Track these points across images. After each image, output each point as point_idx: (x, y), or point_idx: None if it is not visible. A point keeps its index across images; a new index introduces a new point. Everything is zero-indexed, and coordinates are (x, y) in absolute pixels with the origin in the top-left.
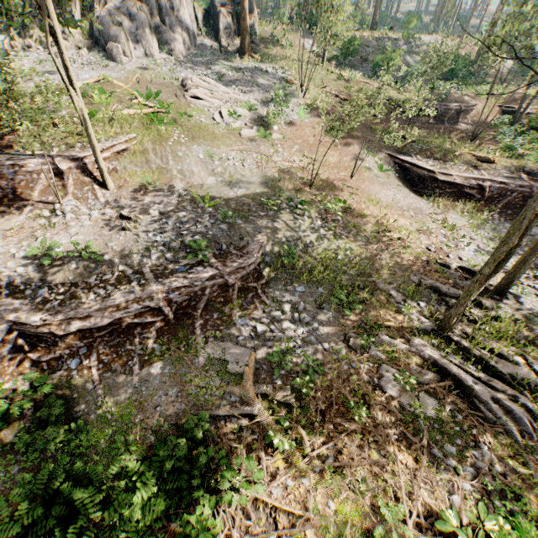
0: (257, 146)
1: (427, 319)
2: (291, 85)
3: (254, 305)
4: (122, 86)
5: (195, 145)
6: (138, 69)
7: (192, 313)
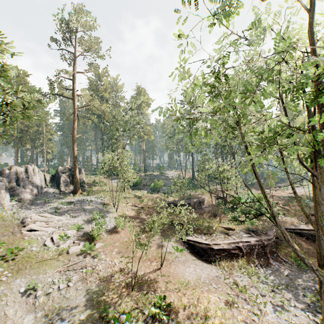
0: (83, 259)
1: None
2: (107, 205)
3: None
4: None
5: (19, 278)
6: None
7: None
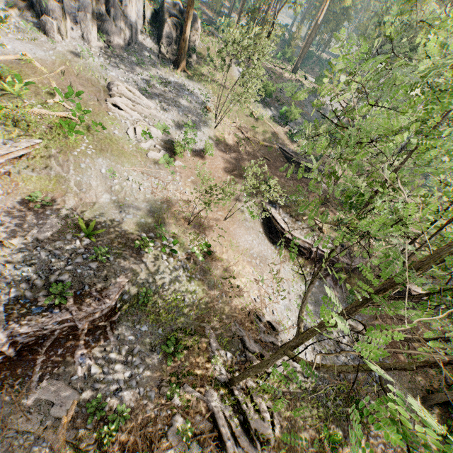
0: (159, 170)
1: (225, 371)
2: (209, 112)
3: (99, 342)
4: (44, 72)
5: (101, 158)
6: (69, 53)
7: (38, 349)
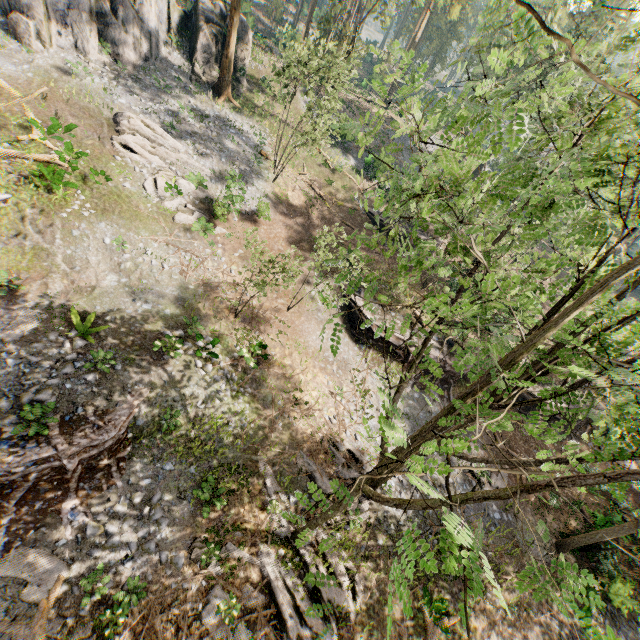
0: (191, 240)
1: (287, 522)
2: (265, 159)
3: (99, 489)
4: (16, 95)
5: (104, 222)
6: (55, 69)
7: (4, 503)
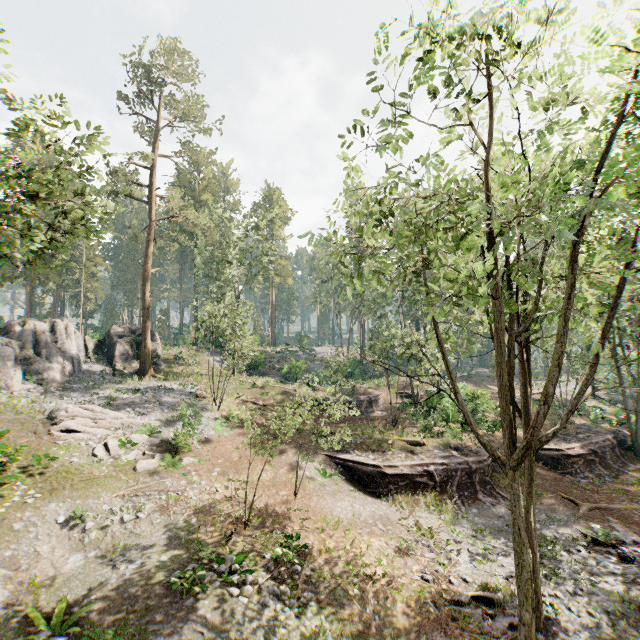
0: (161, 480)
1: None
2: (202, 398)
3: None
4: None
5: (54, 501)
6: None
7: None
